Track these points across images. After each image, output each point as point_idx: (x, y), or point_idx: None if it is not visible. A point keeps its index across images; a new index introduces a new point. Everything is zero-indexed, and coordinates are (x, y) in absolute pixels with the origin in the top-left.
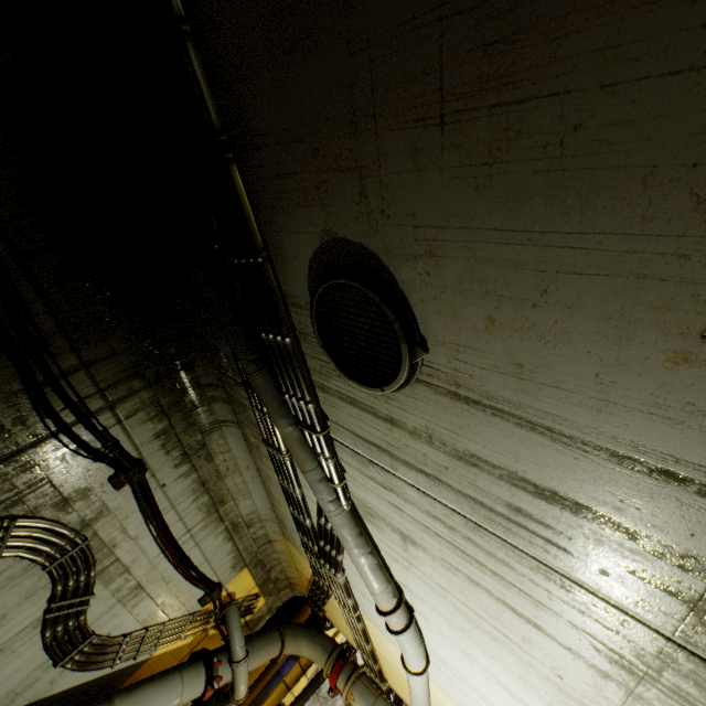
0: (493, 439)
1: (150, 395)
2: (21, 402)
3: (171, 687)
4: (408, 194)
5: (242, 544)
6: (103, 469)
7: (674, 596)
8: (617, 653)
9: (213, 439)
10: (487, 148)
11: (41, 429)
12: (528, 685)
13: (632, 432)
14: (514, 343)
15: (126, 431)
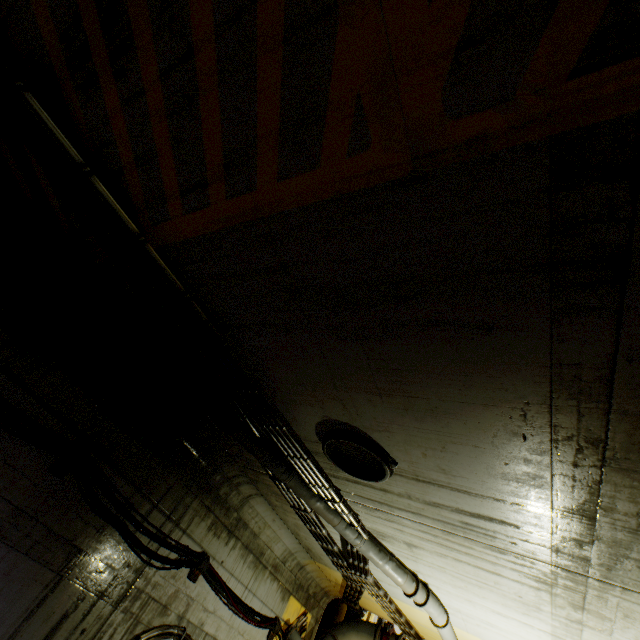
0: (442, 496)
1: (198, 502)
2: (124, 551)
3: None
4: (370, 411)
5: (283, 578)
6: (182, 571)
7: (543, 547)
8: (537, 577)
9: (244, 511)
10: (403, 405)
11: (140, 564)
12: (508, 607)
13: (498, 491)
14: (438, 462)
15: (190, 536)
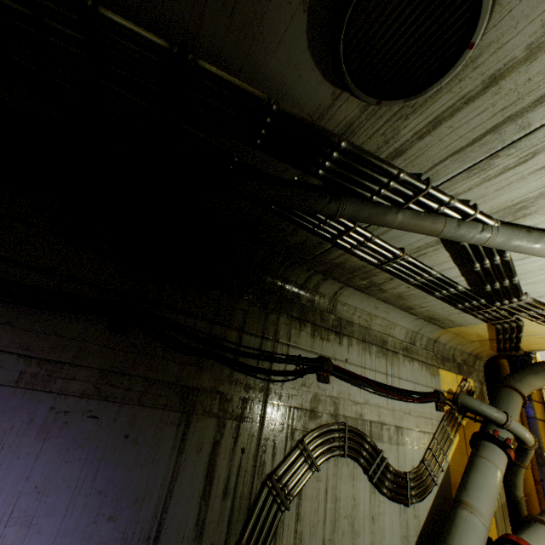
0: None
1: (285, 317)
2: (237, 377)
3: (485, 468)
4: None
5: (421, 357)
6: (309, 378)
7: None
8: None
9: (340, 311)
10: None
11: (260, 383)
12: None
13: None
14: None
15: (296, 348)
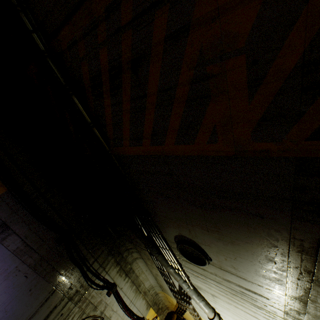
0: (232, 278)
1: (114, 259)
2: (81, 279)
3: None
4: (202, 236)
5: (148, 298)
6: (104, 291)
7: (280, 310)
8: None
9: (133, 265)
10: (218, 237)
11: (87, 286)
12: None
13: (260, 282)
14: (232, 263)
15: (109, 275)
